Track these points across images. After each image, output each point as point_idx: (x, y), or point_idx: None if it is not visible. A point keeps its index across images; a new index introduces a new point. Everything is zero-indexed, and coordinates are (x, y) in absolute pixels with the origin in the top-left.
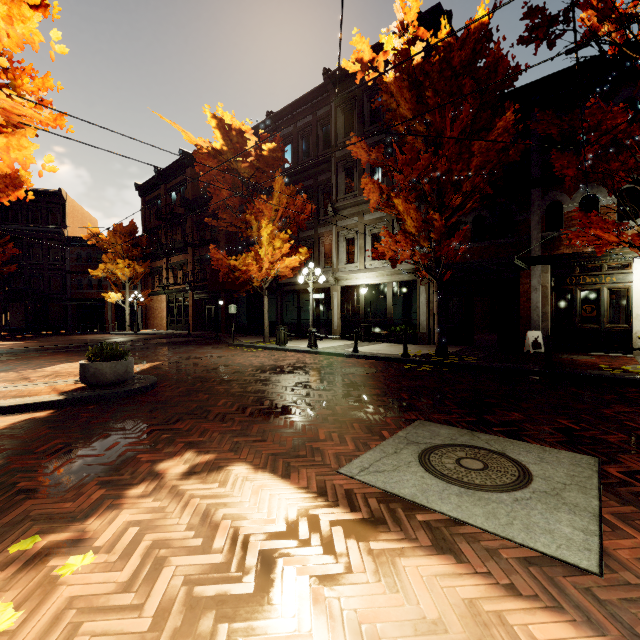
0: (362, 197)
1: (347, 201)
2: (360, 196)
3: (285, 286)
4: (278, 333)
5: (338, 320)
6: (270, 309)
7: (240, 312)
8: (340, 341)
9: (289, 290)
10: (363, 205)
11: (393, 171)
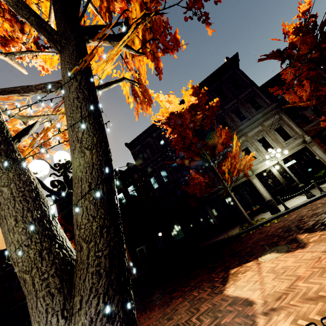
0: (242, 126)
1: (233, 132)
2: (240, 127)
3: (209, 197)
4: (272, 204)
5: (268, 194)
6: (203, 218)
7: (176, 234)
8: (285, 203)
9: (213, 198)
10: (244, 130)
11: (289, 88)
